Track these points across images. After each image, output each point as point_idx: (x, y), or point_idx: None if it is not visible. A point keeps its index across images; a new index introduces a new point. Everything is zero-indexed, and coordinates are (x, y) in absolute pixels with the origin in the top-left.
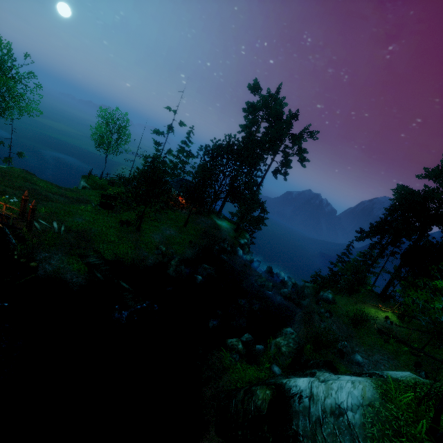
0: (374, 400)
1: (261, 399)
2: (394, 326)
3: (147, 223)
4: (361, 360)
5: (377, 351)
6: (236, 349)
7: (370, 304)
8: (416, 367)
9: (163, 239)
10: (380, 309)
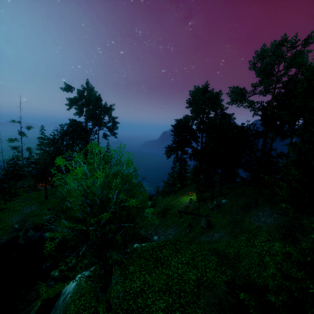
0: (84, 279)
1: (34, 311)
2: (192, 203)
3: (8, 211)
4: (156, 239)
5: (171, 227)
6: (54, 277)
7: (186, 194)
8: (188, 227)
9: (21, 218)
10: (190, 195)
